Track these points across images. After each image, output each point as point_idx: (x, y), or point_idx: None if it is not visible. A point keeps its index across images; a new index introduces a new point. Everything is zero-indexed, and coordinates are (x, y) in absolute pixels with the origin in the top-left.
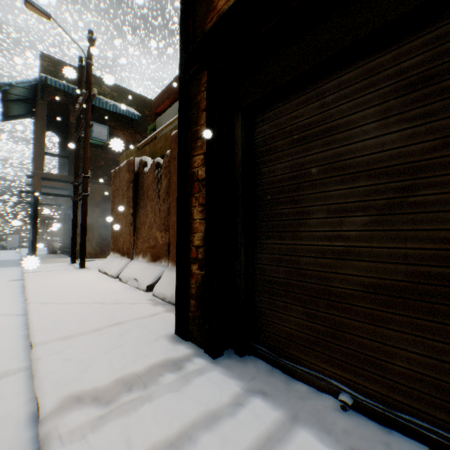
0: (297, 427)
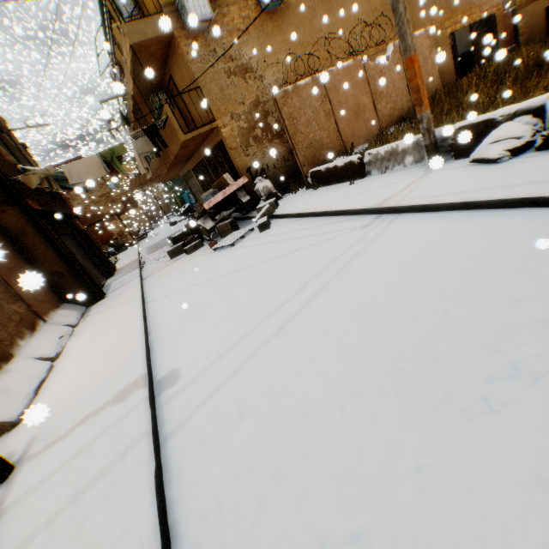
0: (111, 287)
